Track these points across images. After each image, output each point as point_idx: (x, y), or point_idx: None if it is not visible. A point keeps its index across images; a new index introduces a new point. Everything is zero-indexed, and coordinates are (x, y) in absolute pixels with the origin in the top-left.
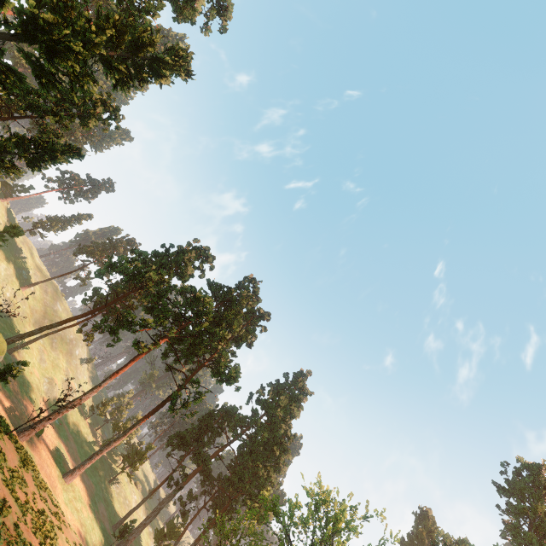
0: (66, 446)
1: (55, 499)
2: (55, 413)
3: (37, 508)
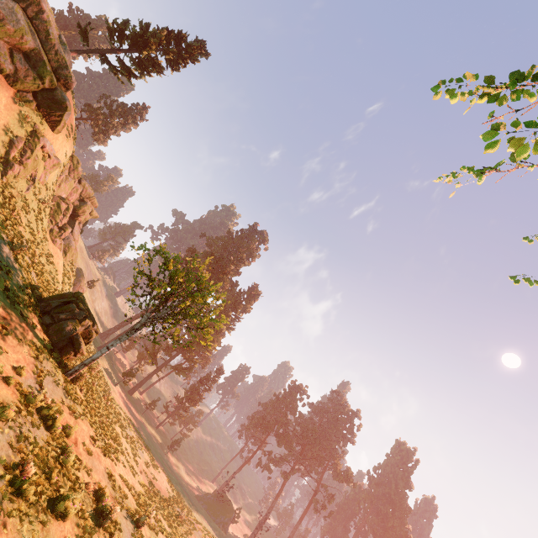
0: None
1: None
2: (256, 529)
3: None
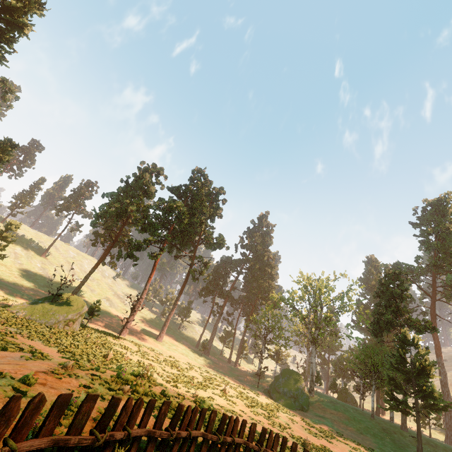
0: (145, 326)
1: (163, 351)
2: (131, 315)
3: (162, 359)
